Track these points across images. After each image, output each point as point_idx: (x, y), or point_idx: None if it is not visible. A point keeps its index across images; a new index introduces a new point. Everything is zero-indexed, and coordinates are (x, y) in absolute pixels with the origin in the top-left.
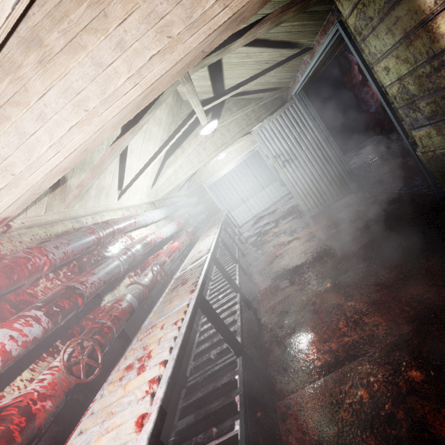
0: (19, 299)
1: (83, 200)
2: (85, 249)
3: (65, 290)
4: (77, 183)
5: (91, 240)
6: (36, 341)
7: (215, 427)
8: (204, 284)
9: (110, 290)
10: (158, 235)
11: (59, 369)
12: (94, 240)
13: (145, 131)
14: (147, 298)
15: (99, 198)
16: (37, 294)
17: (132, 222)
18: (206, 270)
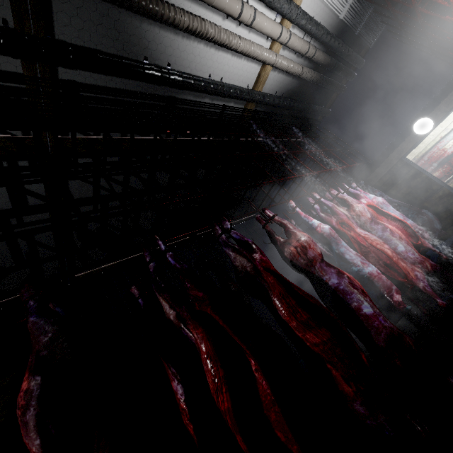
0: None
1: (411, 155)
2: None
3: None
4: None
5: None
6: None
7: None
8: None
9: None
10: None
11: None
12: None
13: None
14: (447, 177)
15: (418, 147)
16: None
17: (435, 151)
18: None
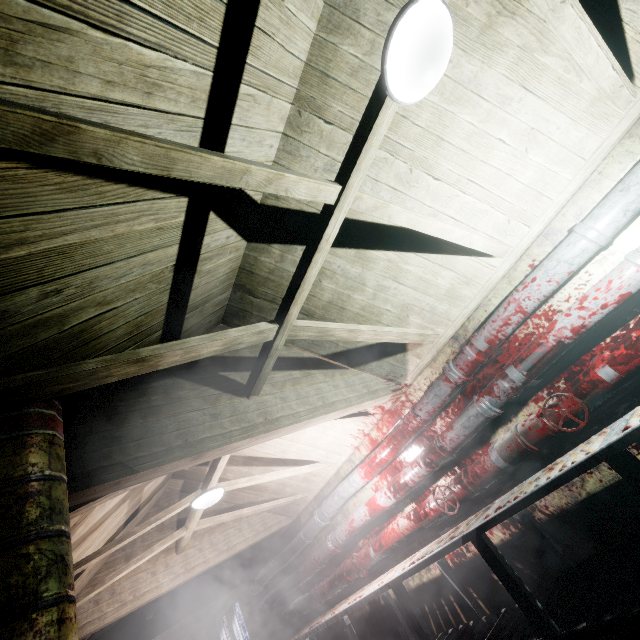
0: (429, 434)
1: (441, 322)
2: (447, 397)
3: (432, 446)
4: (416, 326)
5: (447, 389)
6: (426, 475)
7: (505, 634)
8: (493, 523)
9: (502, 423)
10: (595, 303)
11: (437, 496)
12: (451, 386)
13: (413, 163)
14: (575, 433)
15: (459, 298)
16: (437, 431)
17: (510, 318)
18: (520, 498)
